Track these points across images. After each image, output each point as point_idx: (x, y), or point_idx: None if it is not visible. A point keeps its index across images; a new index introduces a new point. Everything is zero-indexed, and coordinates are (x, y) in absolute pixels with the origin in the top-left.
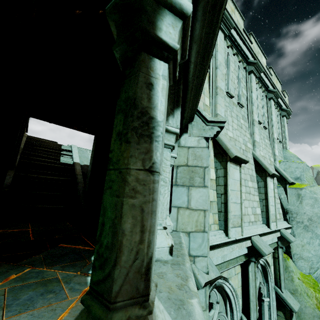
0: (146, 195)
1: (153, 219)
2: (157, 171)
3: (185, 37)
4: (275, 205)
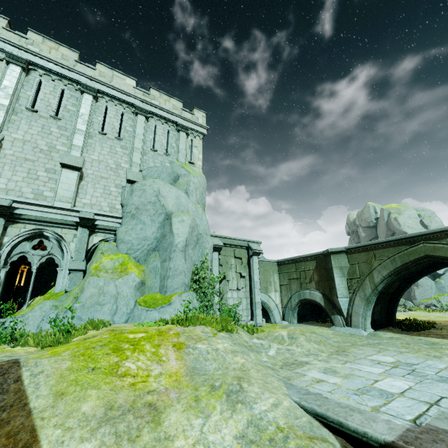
0: None
1: None
2: None
3: None
4: (74, 191)
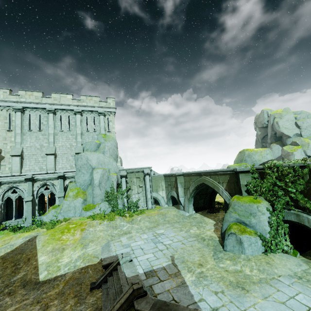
0: None
1: None
2: None
3: None
4: (54, 164)
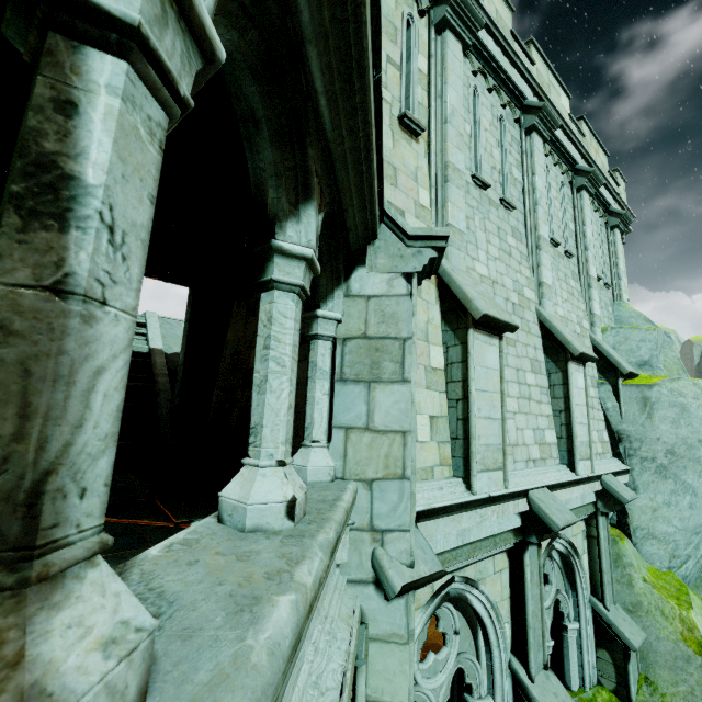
0: (41, 341)
1: (58, 393)
2: (79, 293)
3: (184, 4)
4: (588, 423)
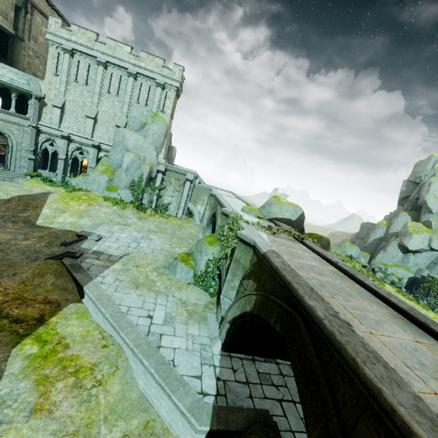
0: None
1: None
2: None
3: None
4: (92, 130)
